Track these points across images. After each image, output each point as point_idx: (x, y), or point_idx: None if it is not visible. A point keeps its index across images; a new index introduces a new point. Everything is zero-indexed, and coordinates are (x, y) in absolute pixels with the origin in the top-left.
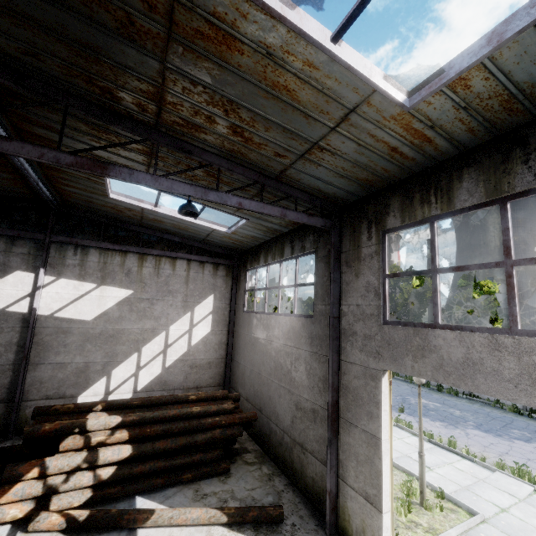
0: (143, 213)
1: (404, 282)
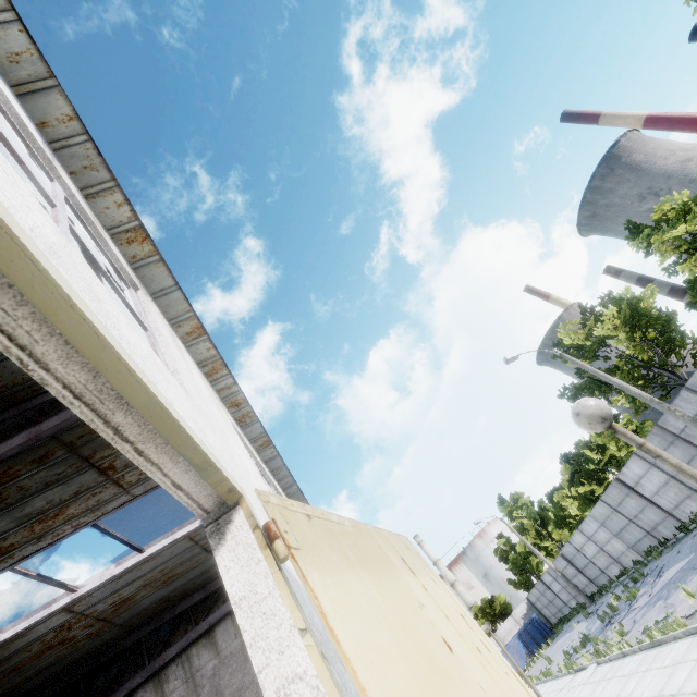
0: (88, 614)
1: (597, 327)
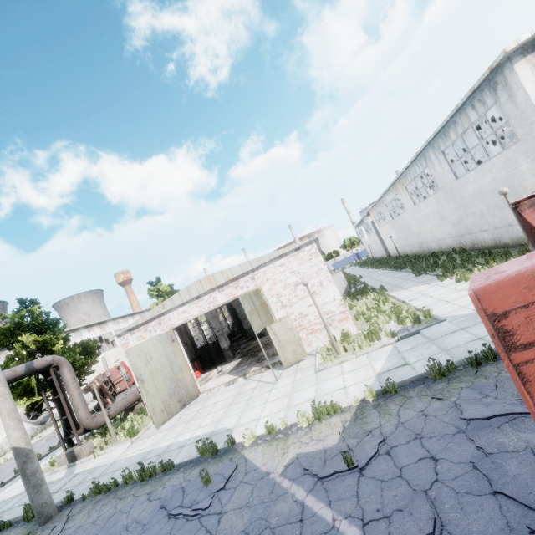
0: None
1: None
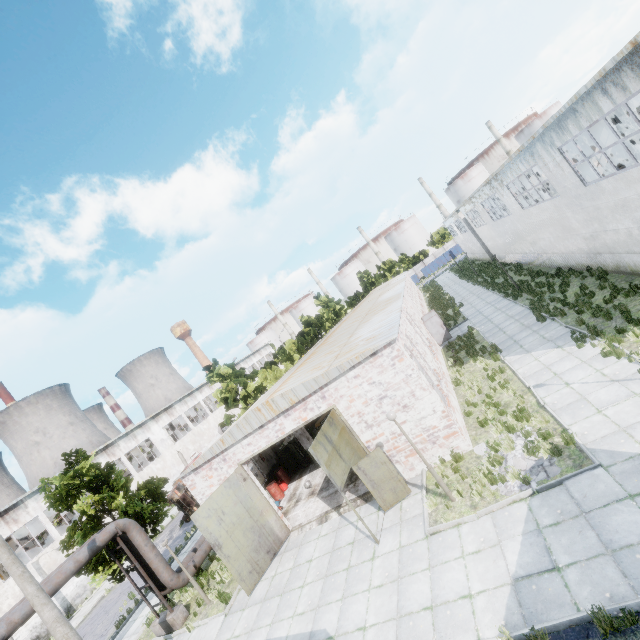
0: None
1: None
